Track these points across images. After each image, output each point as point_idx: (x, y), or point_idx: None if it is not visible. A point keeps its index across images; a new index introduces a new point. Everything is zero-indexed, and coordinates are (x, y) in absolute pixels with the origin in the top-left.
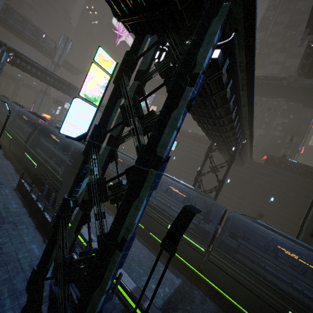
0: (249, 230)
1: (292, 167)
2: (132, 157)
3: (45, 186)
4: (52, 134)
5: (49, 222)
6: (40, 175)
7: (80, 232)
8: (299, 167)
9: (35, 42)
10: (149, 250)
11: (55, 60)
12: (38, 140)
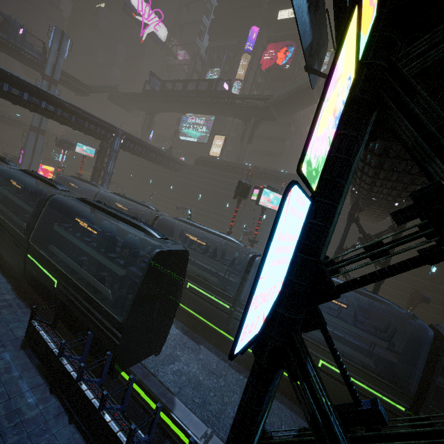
0: (400, 319)
1: None
2: (221, 235)
3: (87, 334)
4: (79, 218)
5: (121, 443)
6: (68, 303)
7: (175, 418)
8: None
9: (8, 43)
10: (289, 408)
11: (46, 73)
12: (49, 227)
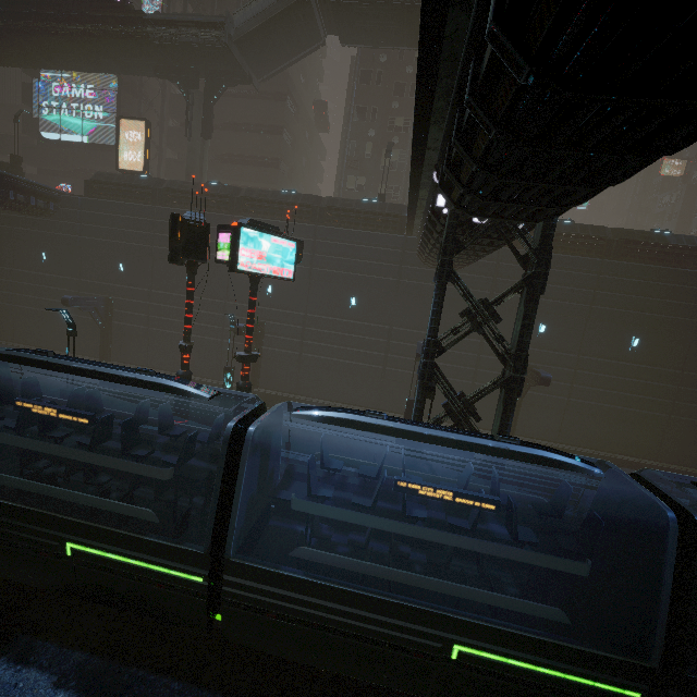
0: None
1: (573, 239)
2: (137, 379)
3: None
4: None
5: None
6: None
7: None
8: (586, 234)
9: None
10: None
11: None
12: None
